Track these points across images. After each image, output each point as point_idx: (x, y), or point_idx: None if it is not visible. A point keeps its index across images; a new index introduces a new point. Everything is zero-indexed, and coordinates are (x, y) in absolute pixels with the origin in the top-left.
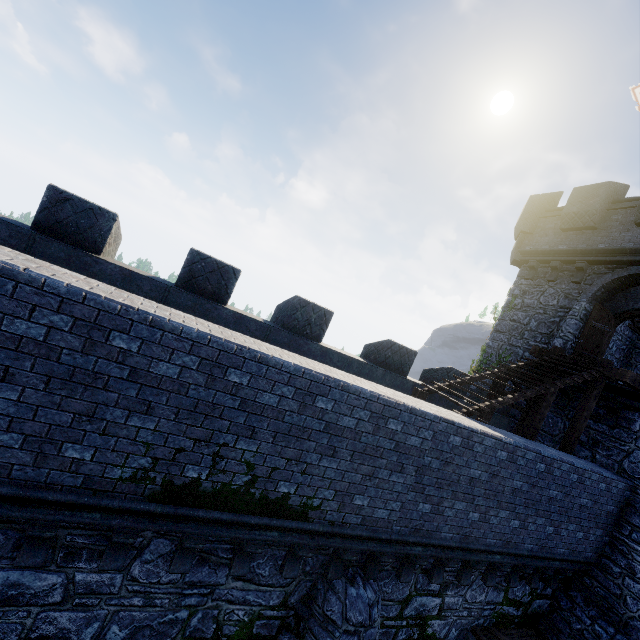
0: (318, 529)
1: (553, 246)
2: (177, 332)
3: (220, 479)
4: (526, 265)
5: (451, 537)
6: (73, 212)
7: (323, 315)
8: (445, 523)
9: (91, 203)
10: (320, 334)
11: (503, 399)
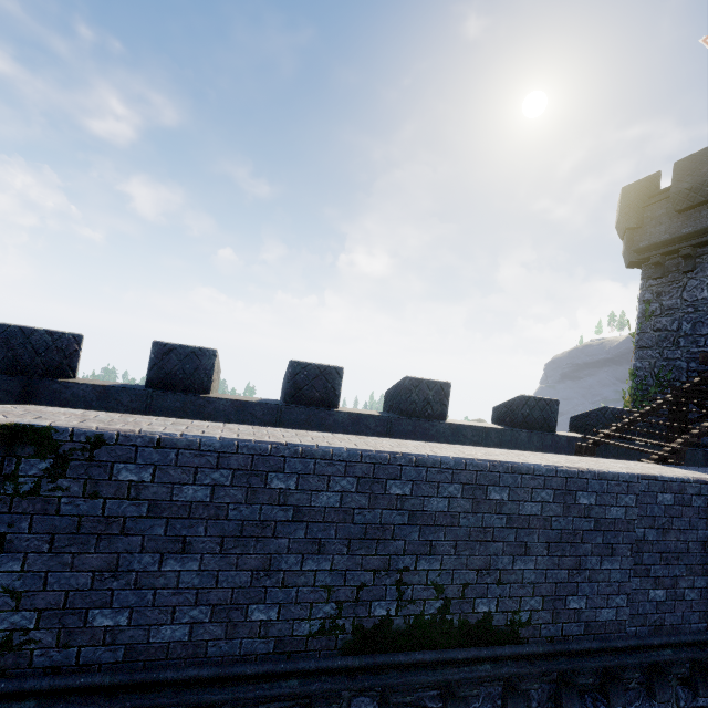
0: (537, 651)
1: (674, 232)
2: (328, 456)
3: (410, 611)
4: (647, 263)
5: (706, 627)
6: (178, 360)
7: (440, 389)
8: (691, 610)
9: (192, 347)
10: (443, 411)
11: (699, 430)
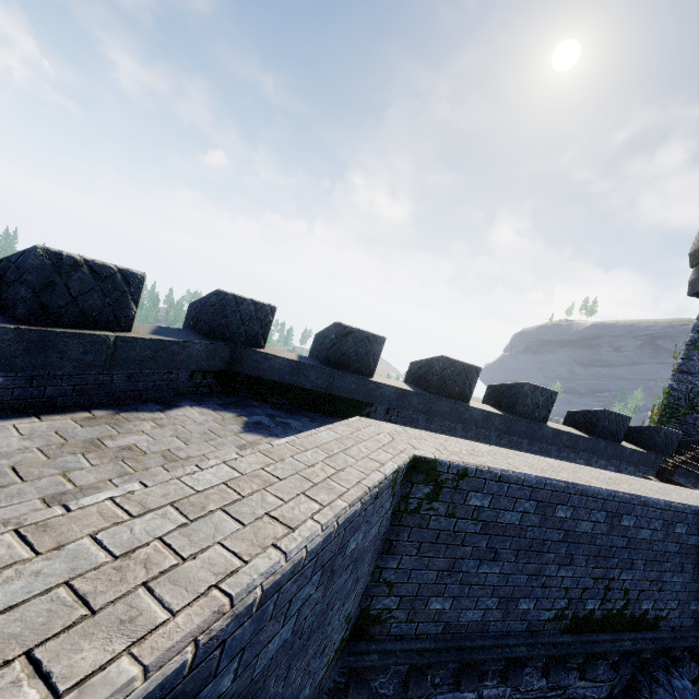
0: (665, 636)
1: None
2: (595, 495)
3: (606, 607)
4: None
5: None
6: (353, 343)
7: (549, 397)
8: None
9: (366, 332)
10: (546, 415)
11: None
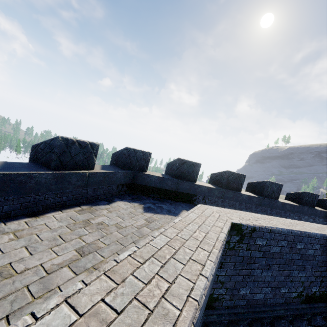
0: None
1: None
2: (314, 237)
3: (321, 290)
4: None
5: None
6: (186, 167)
7: (279, 187)
8: None
9: (192, 161)
10: (278, 196)
11: None
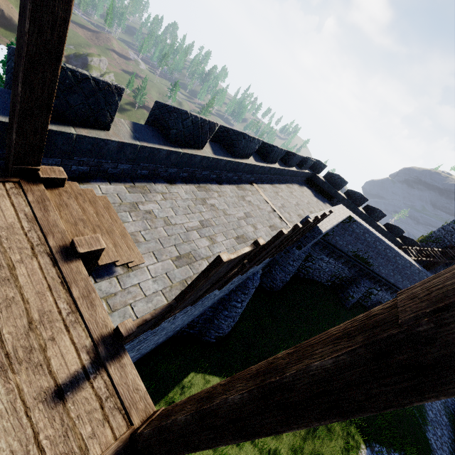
0: (370, 269)
1: None
2: (374, 235)
3: (363, 256)
4: None
5: (392, 281)
6: (339, 181)
7: (383, 215)
8: (393, 278)
9: (344, 180)
10: (378, 220)
11: (426, 259)
